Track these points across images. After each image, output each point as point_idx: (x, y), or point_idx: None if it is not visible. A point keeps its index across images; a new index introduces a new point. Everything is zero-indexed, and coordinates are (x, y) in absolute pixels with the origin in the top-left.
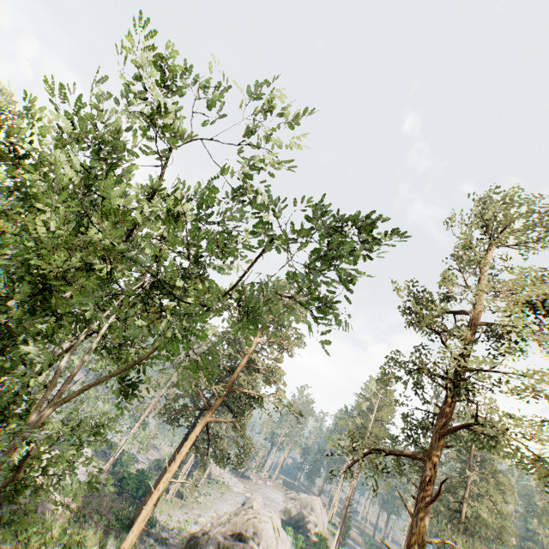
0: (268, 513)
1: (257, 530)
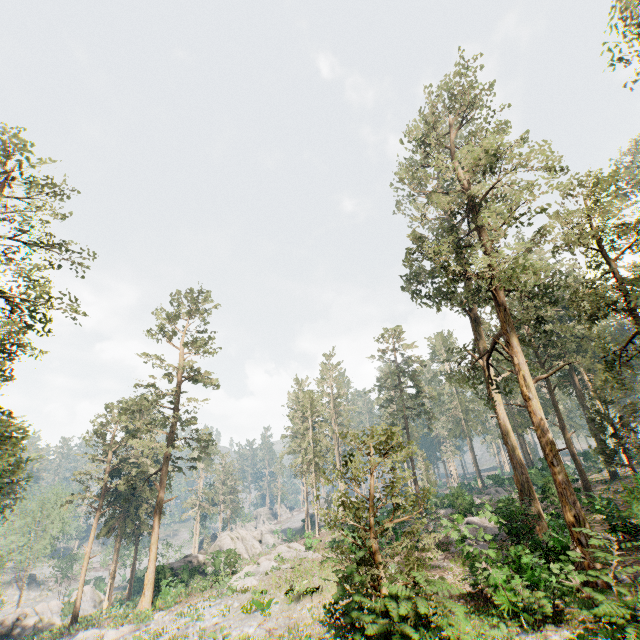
0: (227, 533)
1: (221, 547)
